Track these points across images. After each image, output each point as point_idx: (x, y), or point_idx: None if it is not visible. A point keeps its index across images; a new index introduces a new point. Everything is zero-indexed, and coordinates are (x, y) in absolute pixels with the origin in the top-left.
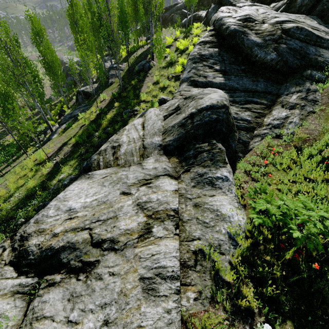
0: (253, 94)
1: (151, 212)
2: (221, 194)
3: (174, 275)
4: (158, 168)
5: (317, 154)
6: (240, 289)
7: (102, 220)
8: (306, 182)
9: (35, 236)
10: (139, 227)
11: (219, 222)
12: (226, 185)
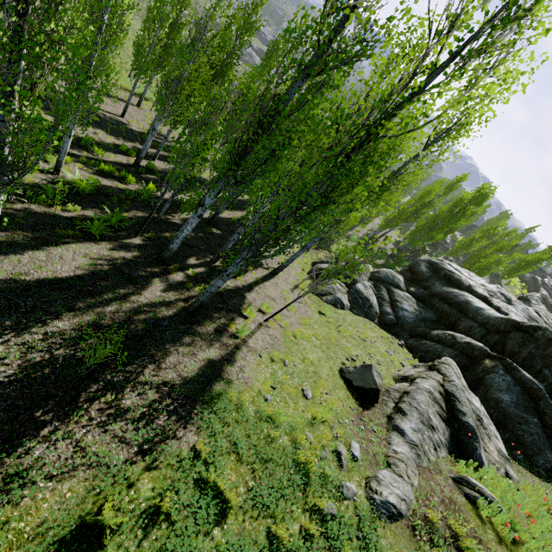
0: None
1: None
2: None
3: None
4: None
5: None
6: None
7: None
8: None
9: None
10: None
11: None
12: None
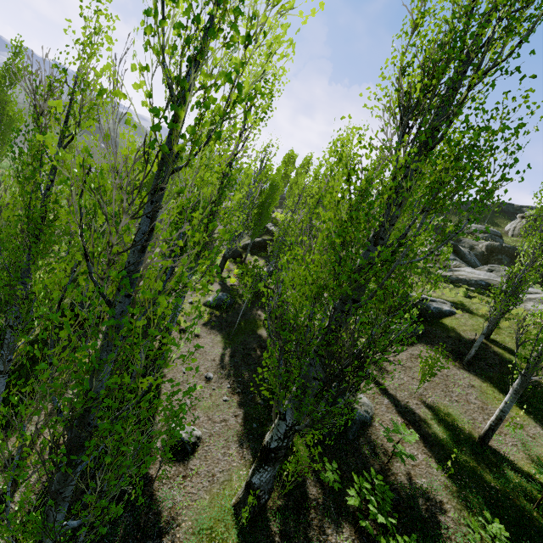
0: None
1: None
2: None
3: None
4: None
5: None
6: None
7: None
8: None
9: (540, 293)
10: None
11: None
12: None
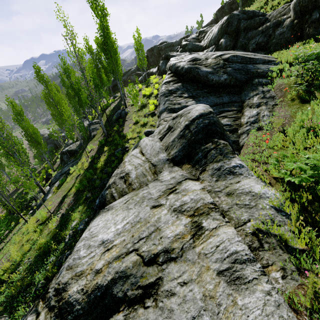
0: (222, 106)
1: (191, 211)
2: (244, 178)
3: (250, 258)
4: (176, 177)
5: (301, 127)
6: (318, 251)
7: (145, 237)
8: (306, 150)
9: (73, 282)
10: (188, 228)
11: (259, 200)
12: (244, 170)
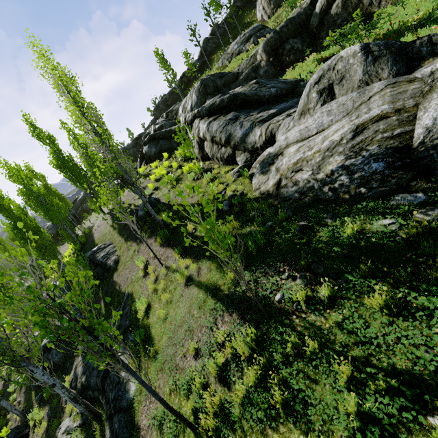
0: None
1: None
2: None
3: None
4: None
5: None
6: None
7: None
8: None
9: None
10: None
11: None
12: None
